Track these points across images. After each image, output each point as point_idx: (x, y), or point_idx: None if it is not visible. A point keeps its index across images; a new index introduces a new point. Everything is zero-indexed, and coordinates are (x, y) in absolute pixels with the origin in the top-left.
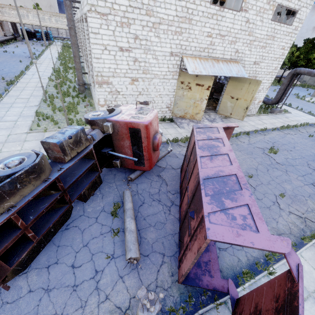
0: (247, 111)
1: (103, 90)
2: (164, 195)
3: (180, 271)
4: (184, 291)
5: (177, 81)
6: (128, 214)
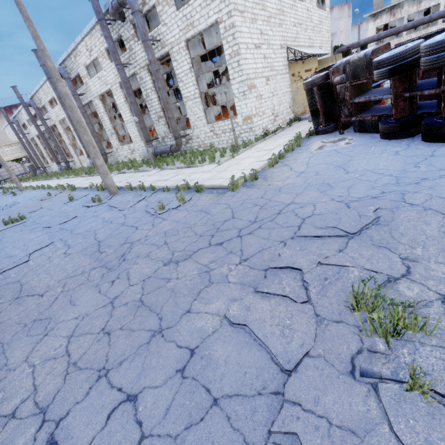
0: None
1: (252, 96)
2: None
3: None
4: None
5: (289, 76)
6: None
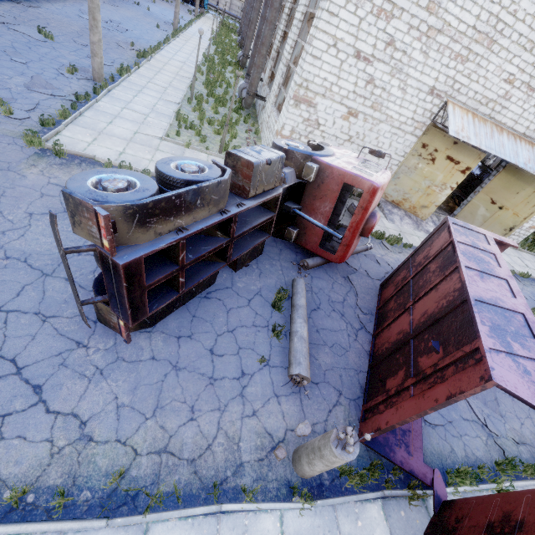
0: (509, 234)
1: (297, 113)
2: (350, 310)
3: (369, 424)
4: (364, 455)
5: (417, 141)
6: (300, 313)
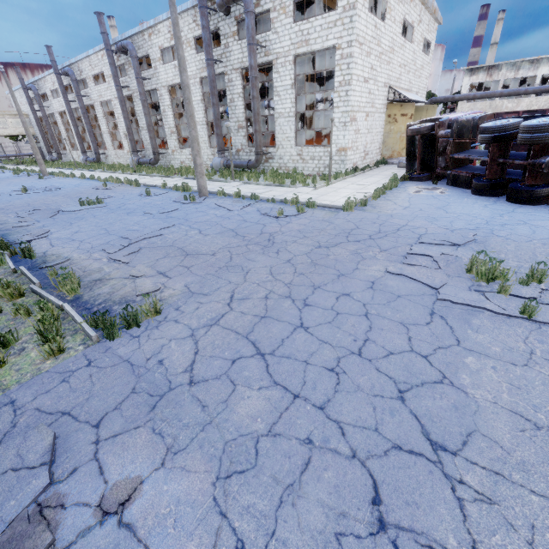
0: None
1: (352, 129)
2: None
3: None
4: None
5: (385, 116)
6: None
